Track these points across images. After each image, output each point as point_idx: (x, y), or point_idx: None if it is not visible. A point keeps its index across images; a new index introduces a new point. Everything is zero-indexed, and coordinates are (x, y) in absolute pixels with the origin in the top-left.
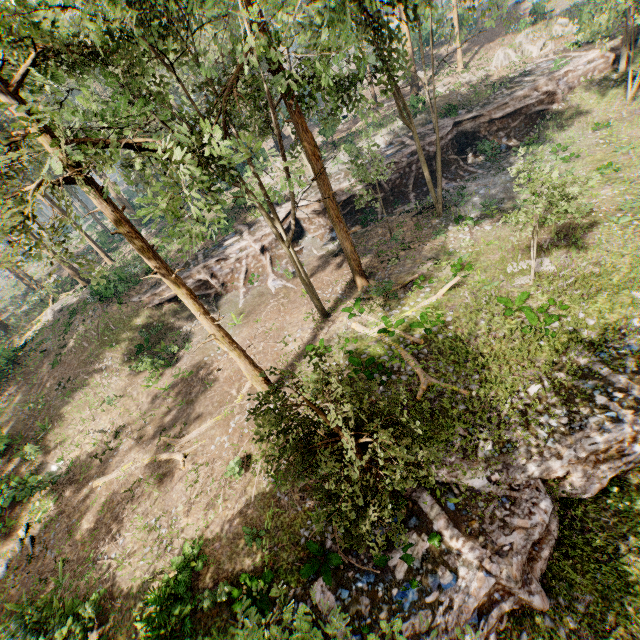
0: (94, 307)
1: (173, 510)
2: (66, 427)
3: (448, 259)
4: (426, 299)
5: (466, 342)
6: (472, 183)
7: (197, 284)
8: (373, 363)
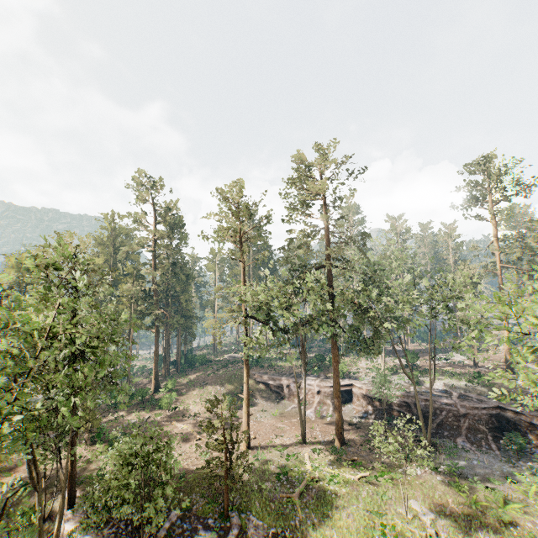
0: (241, 364)
1: (178, 449)
2: (188, 398)
3: (391, 471)
4: (350, 475)
5: (334, 505)
6: (478, 453)
7: (279, 385)
8: (290, 474)
